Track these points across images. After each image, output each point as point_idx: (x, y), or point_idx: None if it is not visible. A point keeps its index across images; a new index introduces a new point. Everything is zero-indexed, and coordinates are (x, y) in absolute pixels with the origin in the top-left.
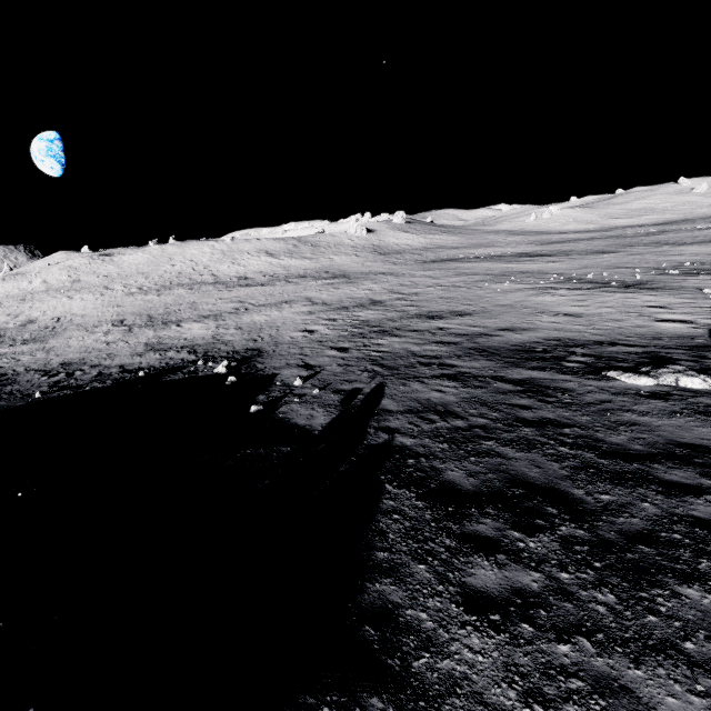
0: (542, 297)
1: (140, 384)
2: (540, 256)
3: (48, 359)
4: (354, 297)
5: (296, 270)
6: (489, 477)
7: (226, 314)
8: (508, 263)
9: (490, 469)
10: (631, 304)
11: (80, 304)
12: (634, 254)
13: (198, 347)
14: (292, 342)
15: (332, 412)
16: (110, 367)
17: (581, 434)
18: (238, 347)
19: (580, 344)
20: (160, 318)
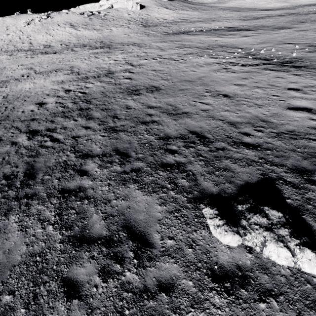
0: (219, 73)
1: None
2: (240, 30)
3: None
4: (100, 67)
5: (83, 40)
6: None
7: (11, 81)
8: (216, 37)
9: None
10: (277, 86)
11: None
12: (301, 31)
13: None
14: (14, 119)
15: None
16: None
17: None
18: None
19: (212, 142)
20: None
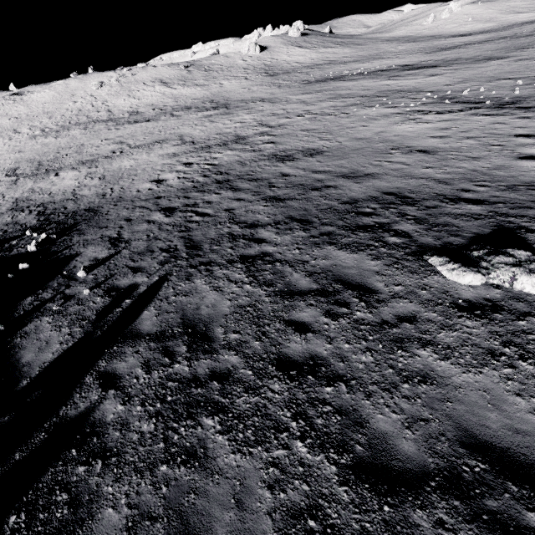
0: (405, 125)
1: None
2: (424, 67)
3: None
4: (223, 132)
5: (184, 100)
6: (152, 533)
7: (101, 159)
8: (387, 80)
9: (168, 505)
10: (498, 133)
11: None
12: (523, 60)
13: (51, 205)
14: (133, 199)
15: (74, 336)
16: None
17: (342, 405)
18: (83, 205)
19: (418, 201)
20: (46, 165)
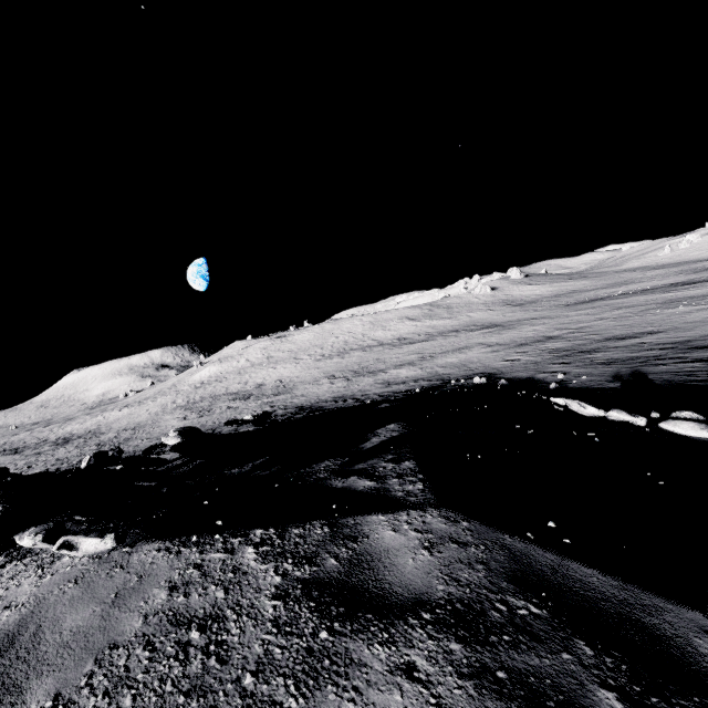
0: None
1: (429, 393)
2: (701, 282)
3: (314, 398)
4: (524, 337)
5: (443, 328)
6: None
7: (417, 362)
8: (667, 293)
9: None
10: None
11: (286, 371)
12: None
13: (427, 378)
14: (508, 366)
15: (615, 382)
16: (379, 393)
17: None
18: (463, 374)
19: None
20: (362, 370)
